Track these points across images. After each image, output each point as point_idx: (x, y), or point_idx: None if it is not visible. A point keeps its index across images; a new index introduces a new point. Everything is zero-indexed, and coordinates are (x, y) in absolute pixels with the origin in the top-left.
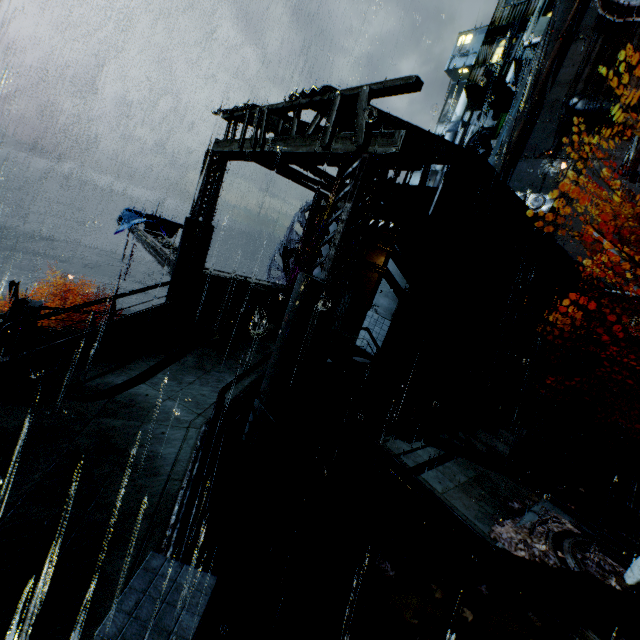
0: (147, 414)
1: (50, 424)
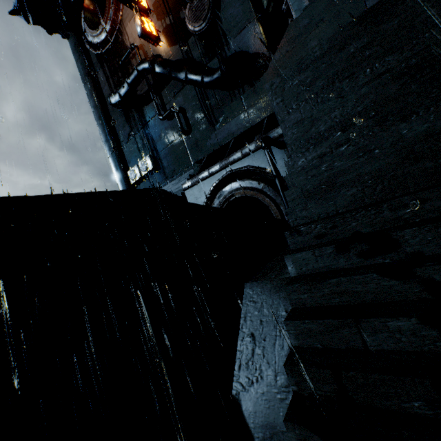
0: None
1: None
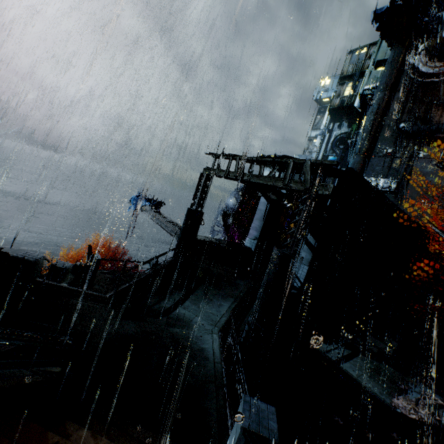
0: (189, 325)
1: (147, 331)
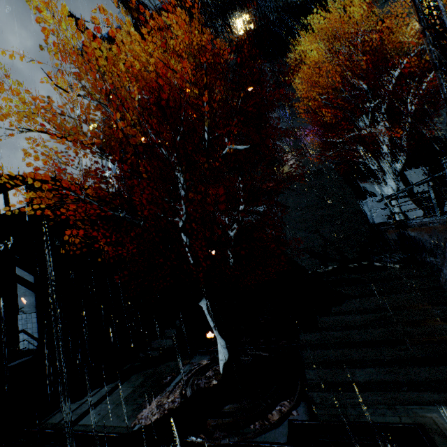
0: None
1: None
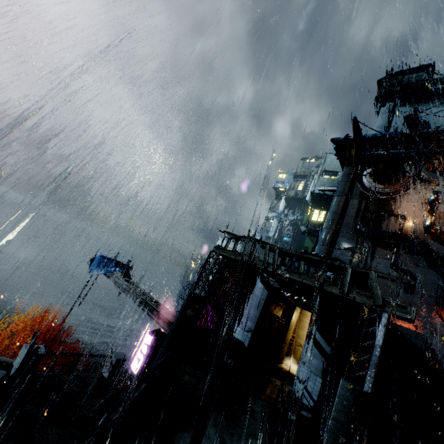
0: None
1: None
